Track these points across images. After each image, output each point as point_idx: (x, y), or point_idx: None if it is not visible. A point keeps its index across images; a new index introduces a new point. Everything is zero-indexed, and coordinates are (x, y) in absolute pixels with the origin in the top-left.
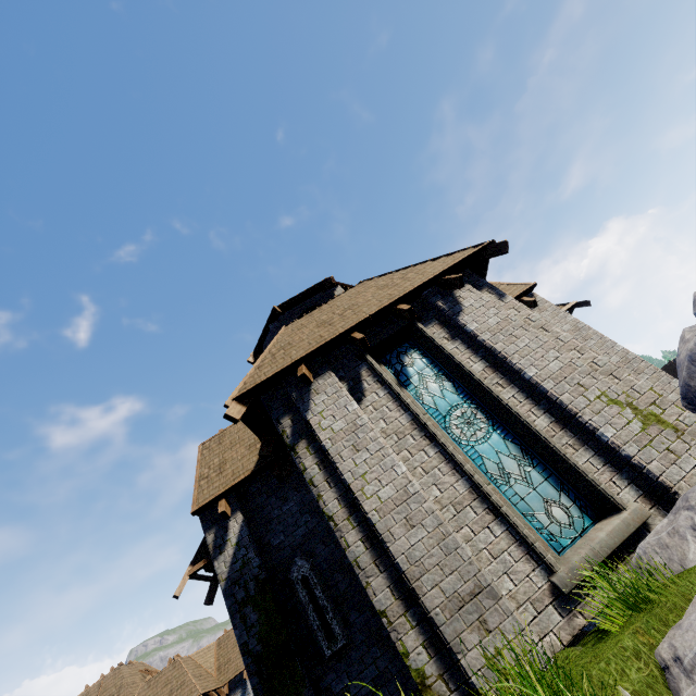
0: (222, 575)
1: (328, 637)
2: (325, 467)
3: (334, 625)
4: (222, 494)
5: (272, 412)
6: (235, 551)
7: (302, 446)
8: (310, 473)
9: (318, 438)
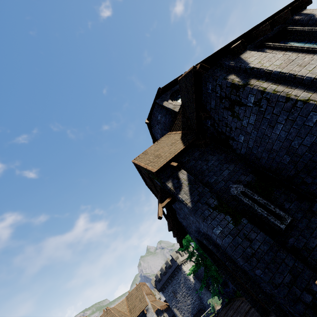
0: (187, 201)
1: (277, 219)
2: (280, 83)
3: (278, 211)
4: (170, 160)
5: (218, 77)
6: (189, 188)
7: (254, 81)
8: (271, 88)
9: (267, 71)
